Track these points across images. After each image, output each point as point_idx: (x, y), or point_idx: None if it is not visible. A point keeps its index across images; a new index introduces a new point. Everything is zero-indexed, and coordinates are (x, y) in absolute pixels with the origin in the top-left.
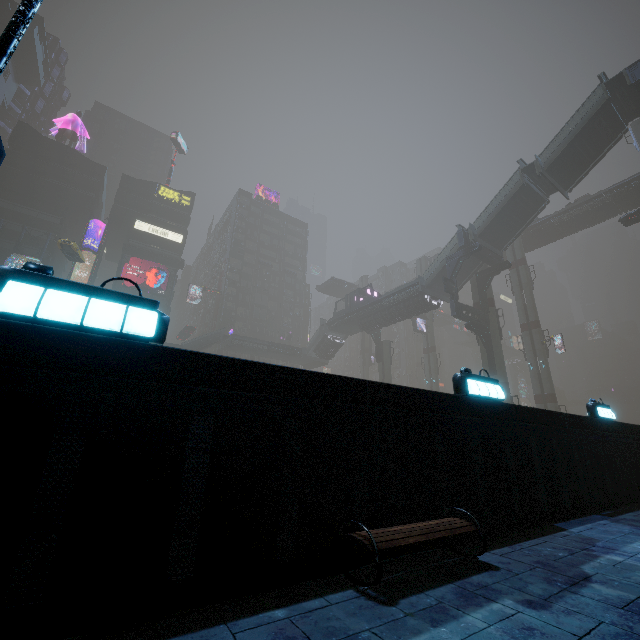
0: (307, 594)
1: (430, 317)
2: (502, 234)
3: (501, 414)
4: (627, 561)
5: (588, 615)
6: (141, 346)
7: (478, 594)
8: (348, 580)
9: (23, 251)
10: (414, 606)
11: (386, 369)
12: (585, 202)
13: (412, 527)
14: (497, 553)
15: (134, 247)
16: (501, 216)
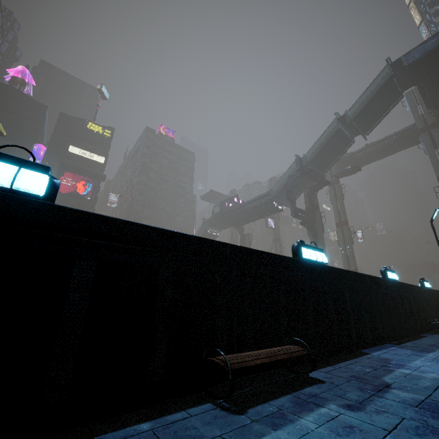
0: (172, 409)
1: (277, 218)
2: (324, 162)
3: (325, 273)
4: (413, 373)
5: (393, 413)
6: (31, 202)
7: (309, 401)
8: (208, 396)
9: None
10: (259, 414)
11: None
12: (377, 143)
13: (260, 352)
14: (323, 371)
15: (68, 165)
16: (324, 150)
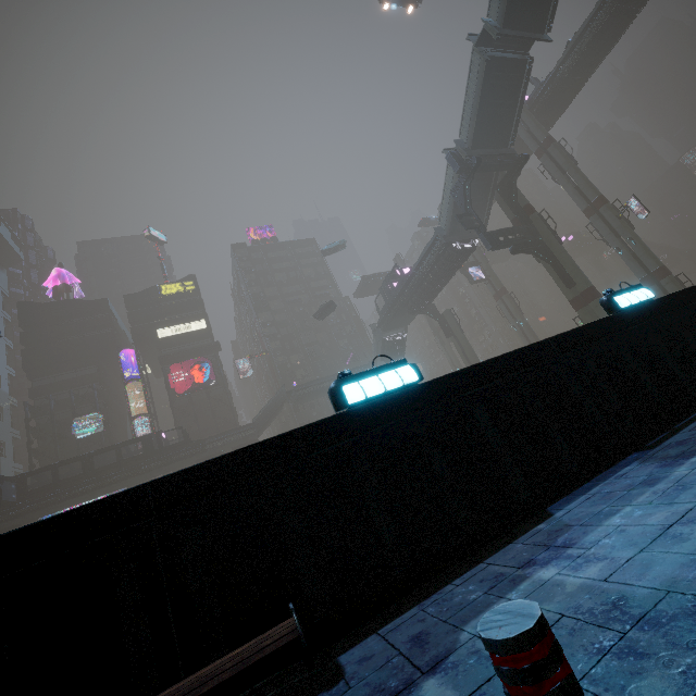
0: None
1: (482, 260)
2: (498, 129)
3: (419, 401)
4: (557, 576)
5: None
6: None
7: None
8: None
9: (82, 412)
10: None
11: (460, 340)
12: (586, 28)
13: (187, 682)
14: (384, 631)
15: (168, 355)
16: (484, 111)
